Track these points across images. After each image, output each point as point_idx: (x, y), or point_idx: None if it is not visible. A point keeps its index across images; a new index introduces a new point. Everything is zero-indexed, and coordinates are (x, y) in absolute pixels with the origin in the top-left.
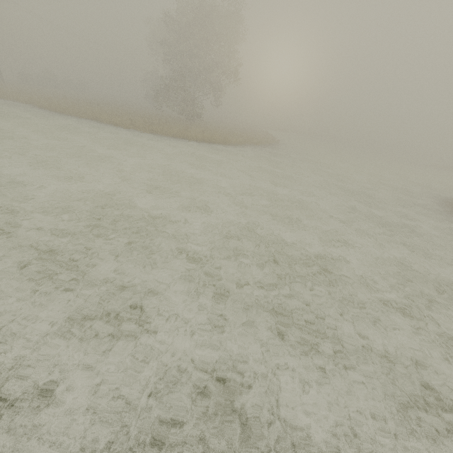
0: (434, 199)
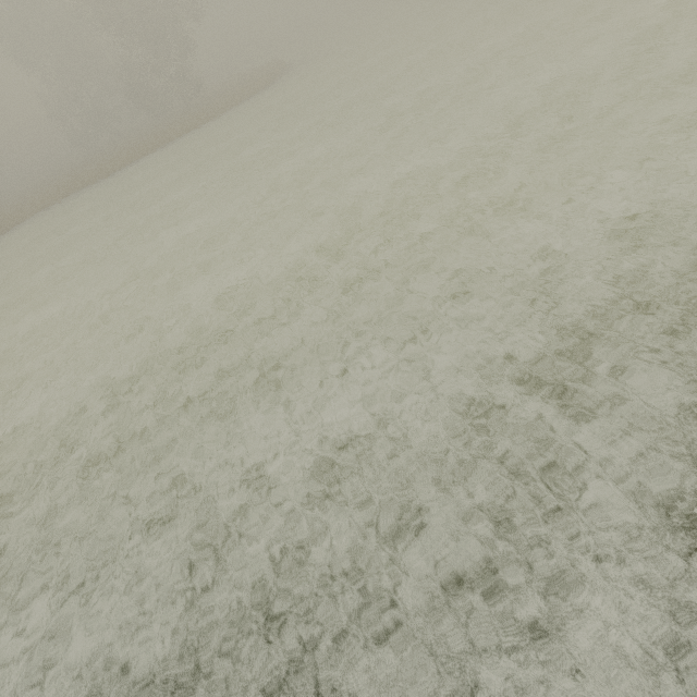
0: None
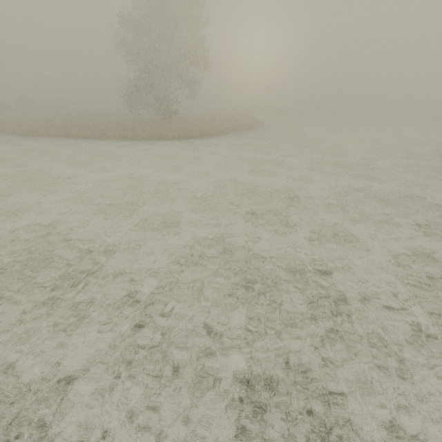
0: (441, 157)
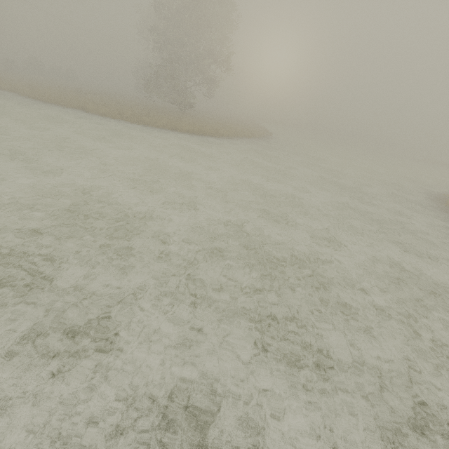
0: (425, 194)
